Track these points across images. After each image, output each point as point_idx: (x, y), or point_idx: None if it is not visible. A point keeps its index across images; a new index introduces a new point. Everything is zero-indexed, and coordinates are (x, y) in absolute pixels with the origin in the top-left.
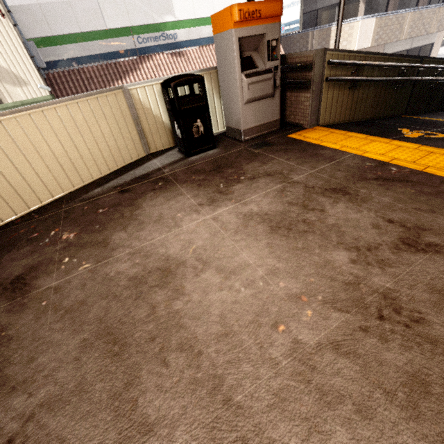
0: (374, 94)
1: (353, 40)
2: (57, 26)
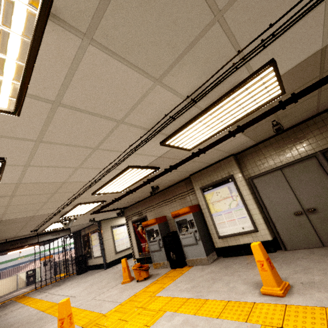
0: None
1: None
2: (0, 259)
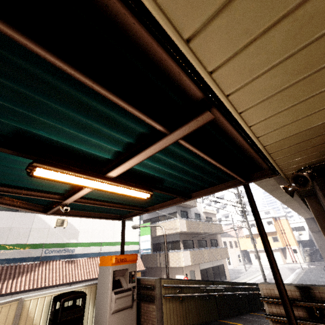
0: (195, 304)
1: (181, 261)
2: None
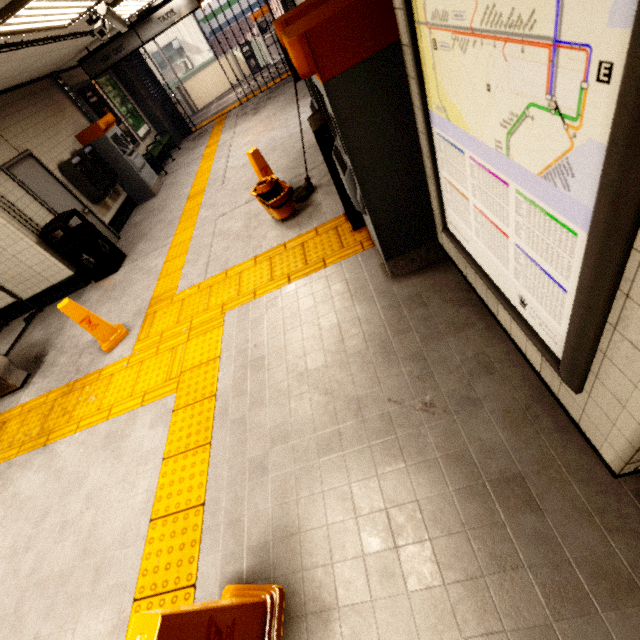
0: None
1: None
2: (211, 5)
